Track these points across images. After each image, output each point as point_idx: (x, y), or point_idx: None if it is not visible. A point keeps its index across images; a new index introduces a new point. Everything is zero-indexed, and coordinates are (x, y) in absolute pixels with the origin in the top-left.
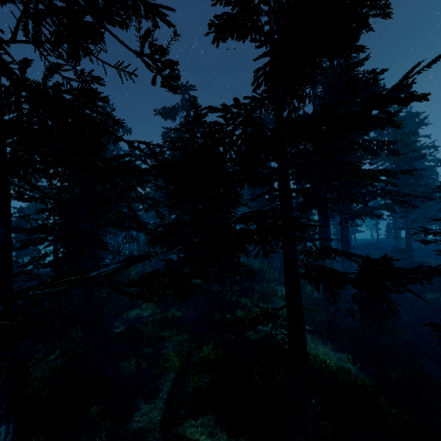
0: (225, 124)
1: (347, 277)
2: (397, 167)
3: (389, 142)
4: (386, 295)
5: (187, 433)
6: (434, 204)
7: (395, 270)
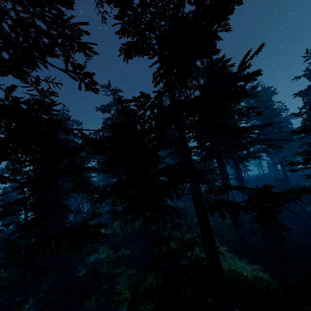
0: (138, 109)
1: (240, 205)
2: (264, 123)
3: (253, 107)
4: (276, 213)
5: None
6: (295, 143)
7: (273, 194)
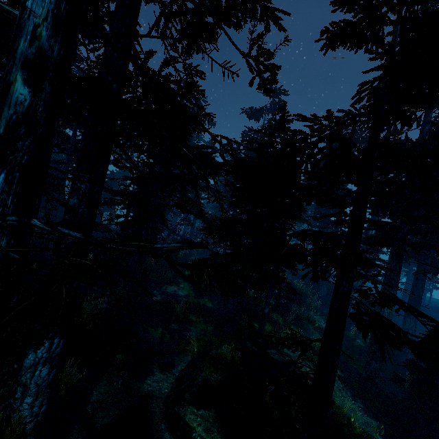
0: (310, 134)
1: (408, 337)
2: None
3: None
4: None
5: (187, 417)
6: None
7: None
